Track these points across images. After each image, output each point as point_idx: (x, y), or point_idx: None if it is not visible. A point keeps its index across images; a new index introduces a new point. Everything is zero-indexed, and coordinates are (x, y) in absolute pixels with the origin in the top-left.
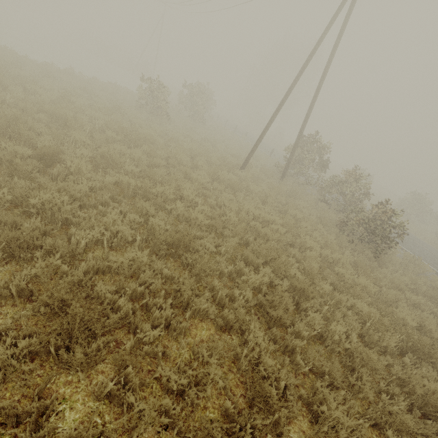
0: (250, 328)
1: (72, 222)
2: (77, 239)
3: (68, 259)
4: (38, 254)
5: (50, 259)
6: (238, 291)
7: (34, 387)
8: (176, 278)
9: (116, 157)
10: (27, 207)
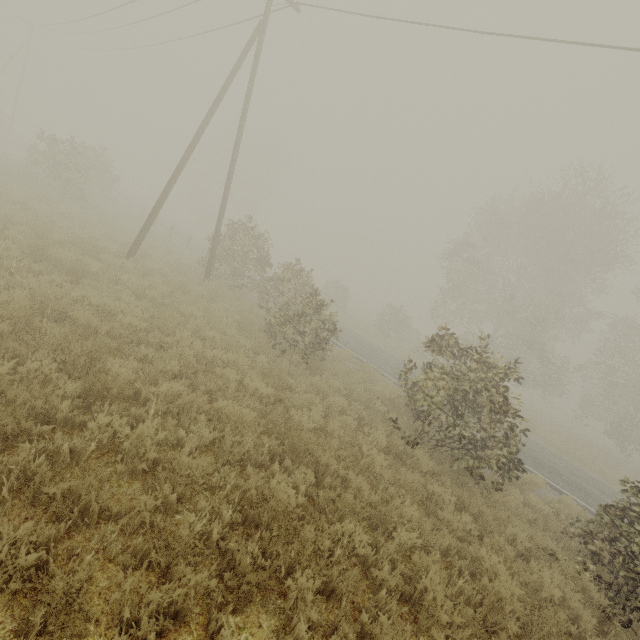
0: None
1: None
2: None
3: None
4: None
5: None
6: None
7: None
8: None
9: None
10: None
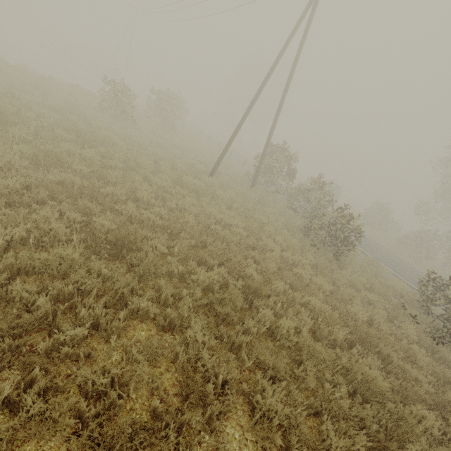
0: (191, 325)
1: None
2: None
3: None
4: None
5: None
6: (186, 291)
7: None
8: (115, 278)
9: (62, 156)
10: None
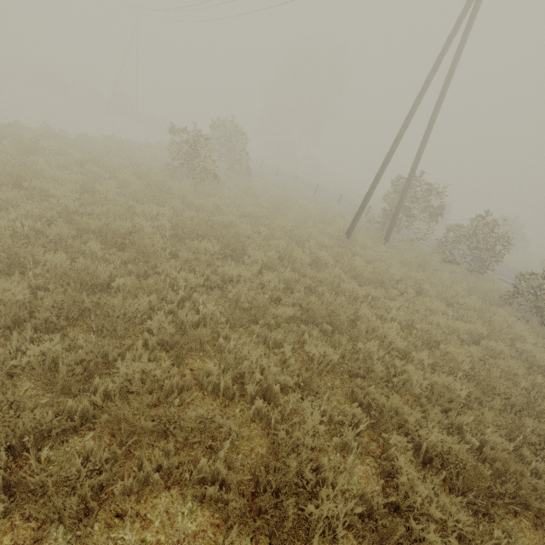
0: None
1: None
2: None
3: None
4: None
5: None
6: None
7: None
8: None
9: (257, 299)
10: (281, 543)
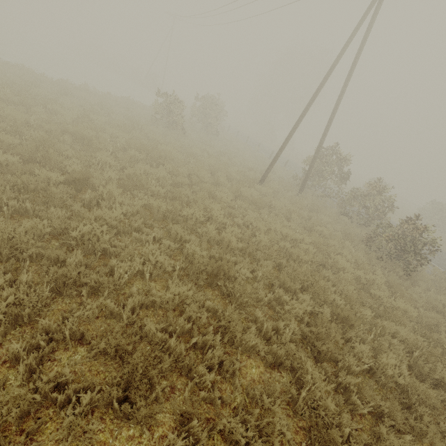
0: (305, 367)
1: (109, 251)
2: (119, 272)
3: (114, 296)
4: (84, 291)
5: (100, 299)
6: (282, 323)
7: (98, 444)
8: (219, 310)
9: (143, 178)
10: (66, 238)
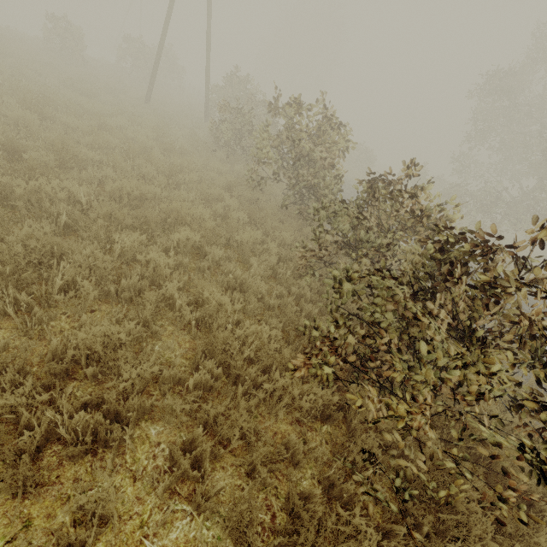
0: None
1: None
2: None
3: None
4: None
5: None
6: None
7: None
8: None
9: None
10: None
